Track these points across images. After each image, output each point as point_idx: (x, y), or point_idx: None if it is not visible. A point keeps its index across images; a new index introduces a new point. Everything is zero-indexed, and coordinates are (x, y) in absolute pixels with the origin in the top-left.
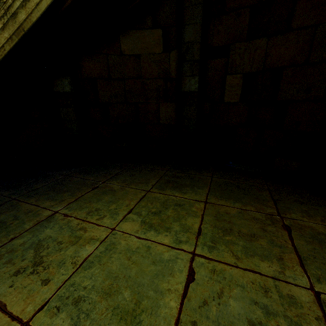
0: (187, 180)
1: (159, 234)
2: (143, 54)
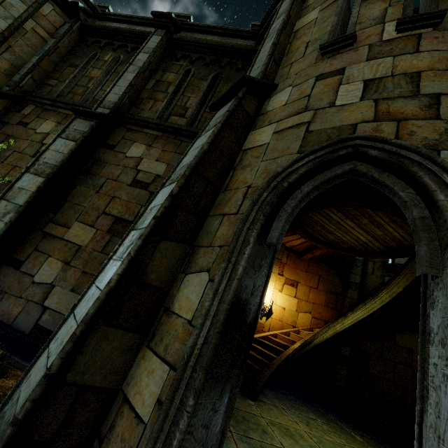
0: None
1: None
2: (416, 350)
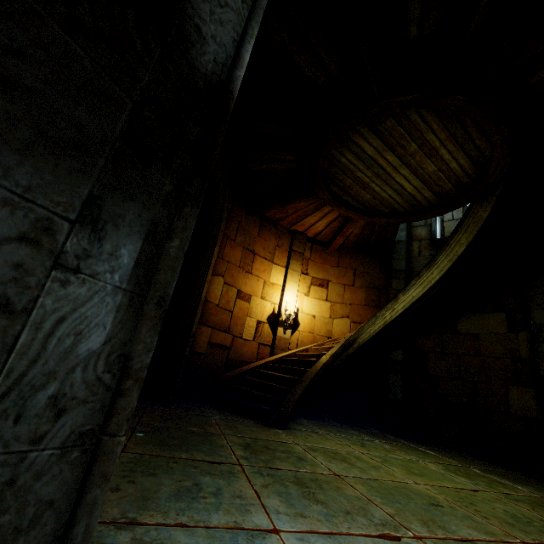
0: (538, 485)
1: (458, 476)
2: (483, 333)
